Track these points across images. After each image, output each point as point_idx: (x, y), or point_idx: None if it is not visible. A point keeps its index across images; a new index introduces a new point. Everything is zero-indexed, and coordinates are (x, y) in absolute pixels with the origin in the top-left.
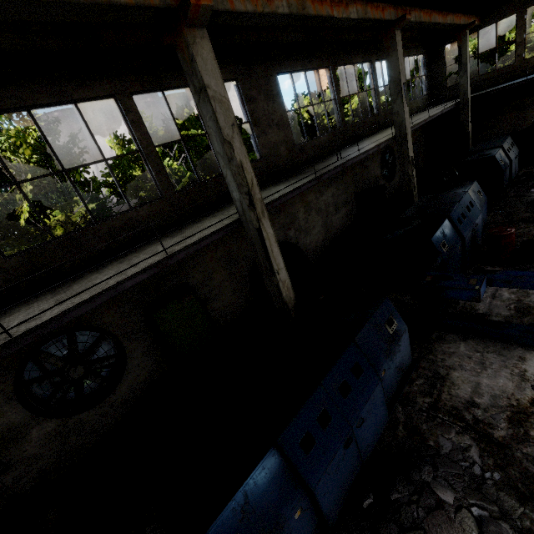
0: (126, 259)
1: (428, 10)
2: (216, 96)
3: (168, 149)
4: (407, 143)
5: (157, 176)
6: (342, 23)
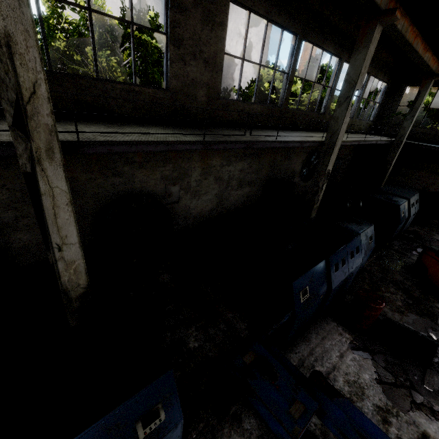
0: None
1: (417, 30)
2: None
3: (119, 45)
4: (332, 154)
5: None
6: None
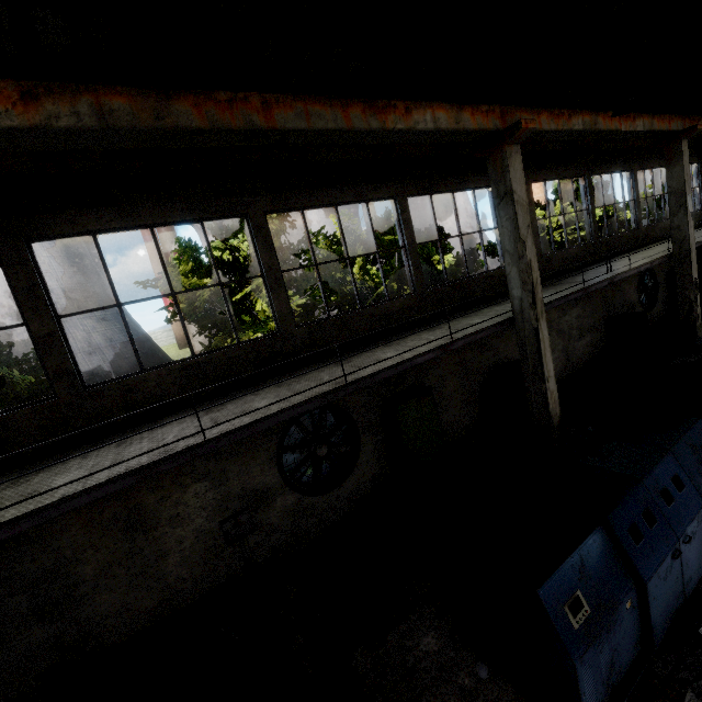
0: (391, 344)
1: None
2: (519, 200)
3: None
4: (690, 261)
5: (414, 272)
6: (625, 135)
